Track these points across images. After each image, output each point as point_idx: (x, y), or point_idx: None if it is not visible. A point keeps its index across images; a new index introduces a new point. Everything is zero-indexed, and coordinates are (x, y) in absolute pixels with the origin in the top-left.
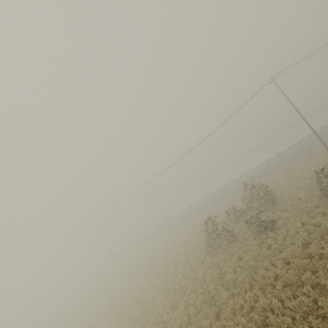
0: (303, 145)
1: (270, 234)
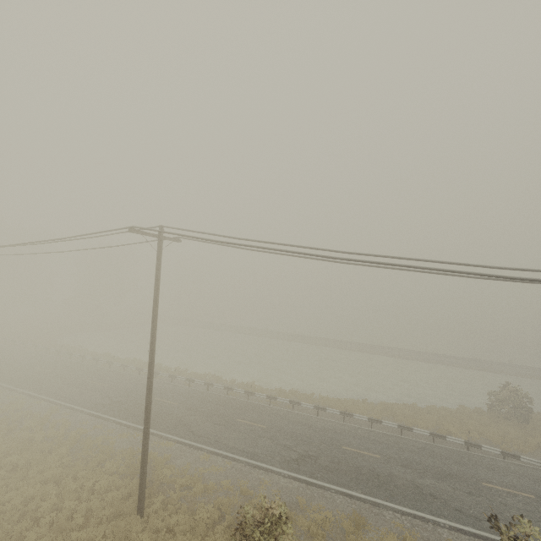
0: (262, 411)
1: None
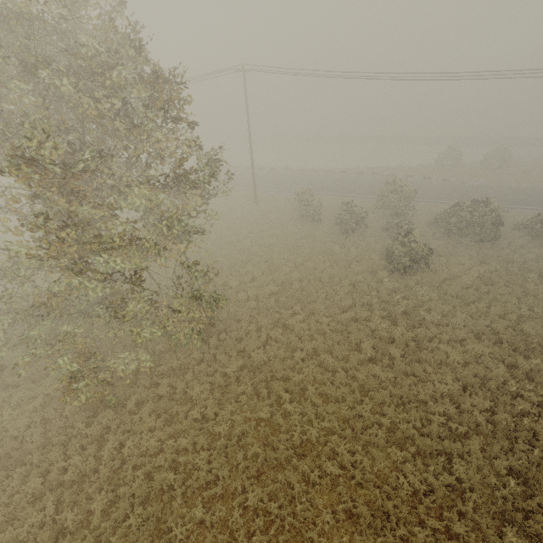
0: (296, 177)
1: None
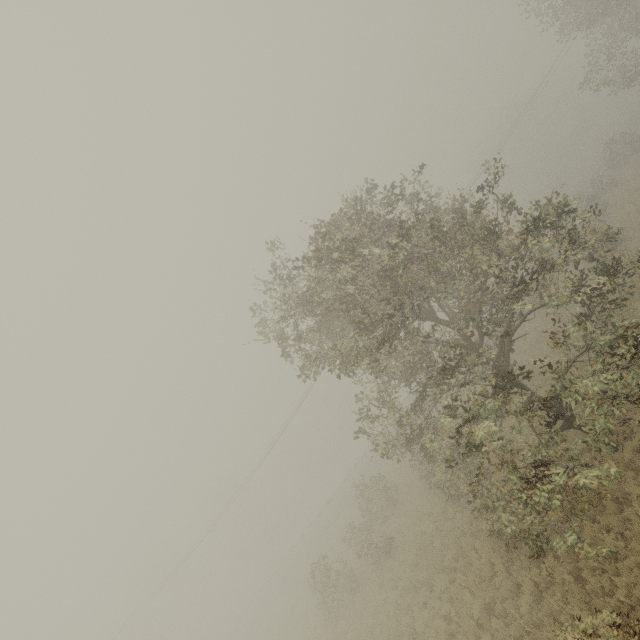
0: None
1: (388, 564)
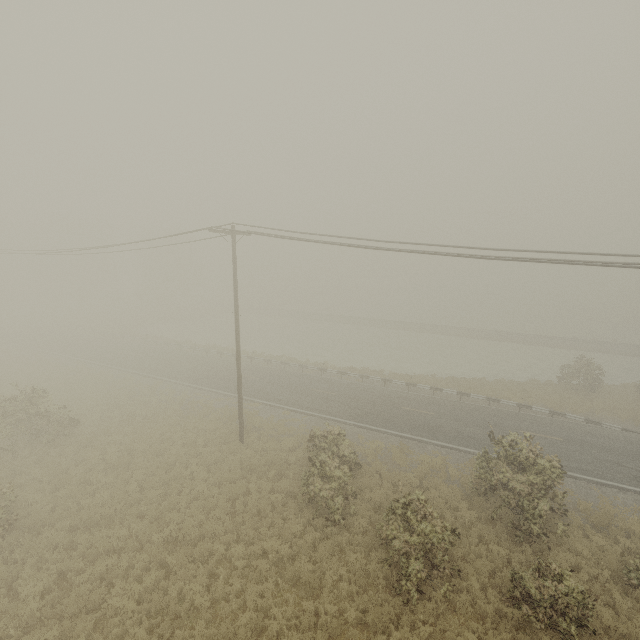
0: (334, 383)
1: None
